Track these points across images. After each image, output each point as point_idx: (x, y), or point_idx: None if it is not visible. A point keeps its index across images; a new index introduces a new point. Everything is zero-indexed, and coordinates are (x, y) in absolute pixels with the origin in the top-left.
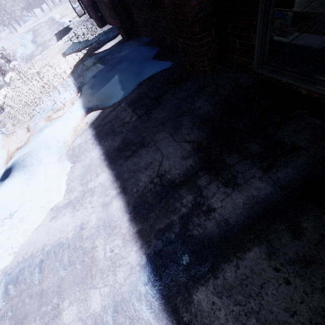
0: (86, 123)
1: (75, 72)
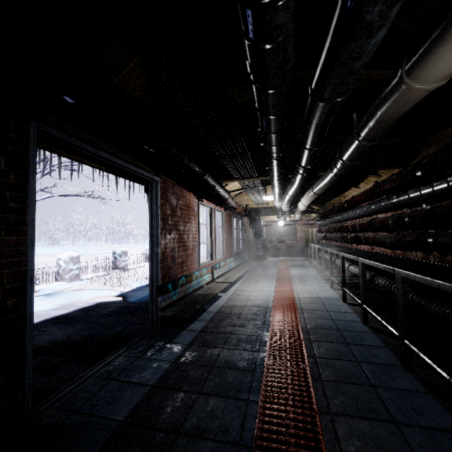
0: (102, 300)
1: None
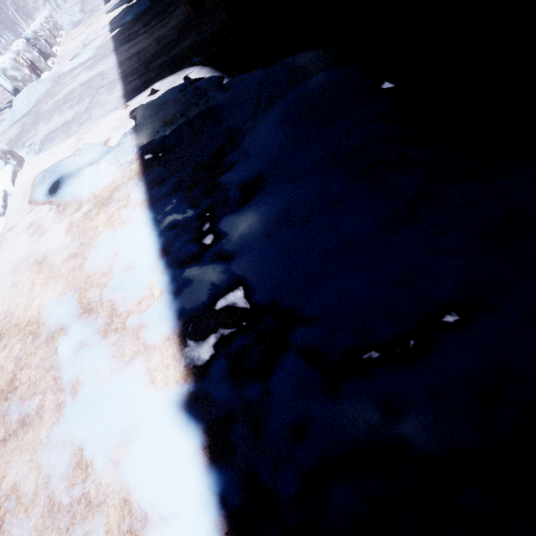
0: (110, 37)
1: (112, 19)
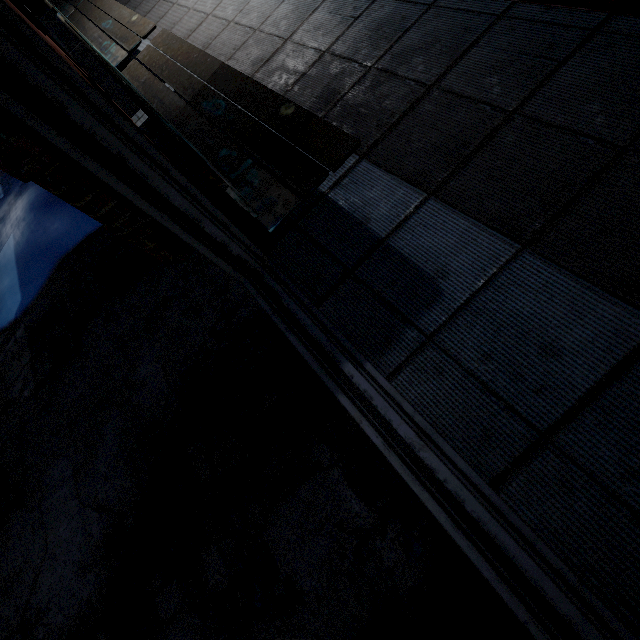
0: None
1: None
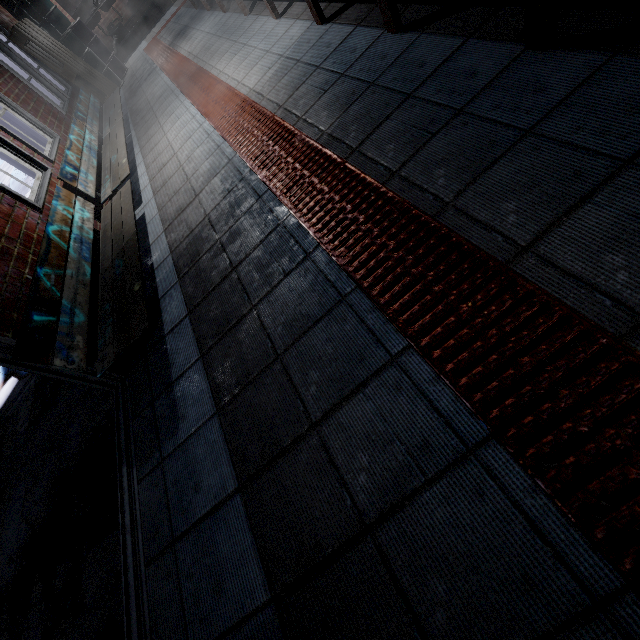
0: None
1: None
